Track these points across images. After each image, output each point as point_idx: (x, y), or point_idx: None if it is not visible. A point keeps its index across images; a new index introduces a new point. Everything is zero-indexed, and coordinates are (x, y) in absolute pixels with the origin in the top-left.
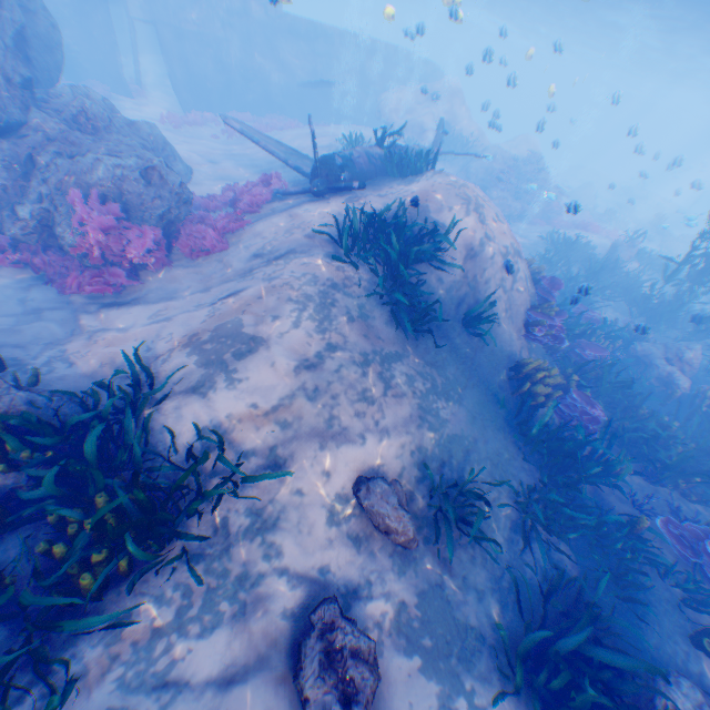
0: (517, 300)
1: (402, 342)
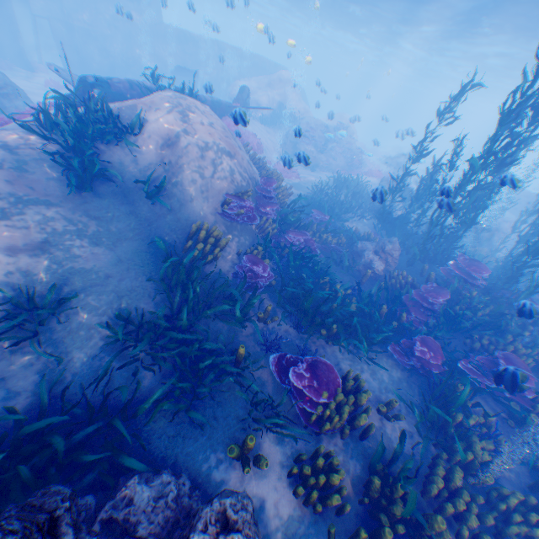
0: (218, 186)
1: (67, 197)
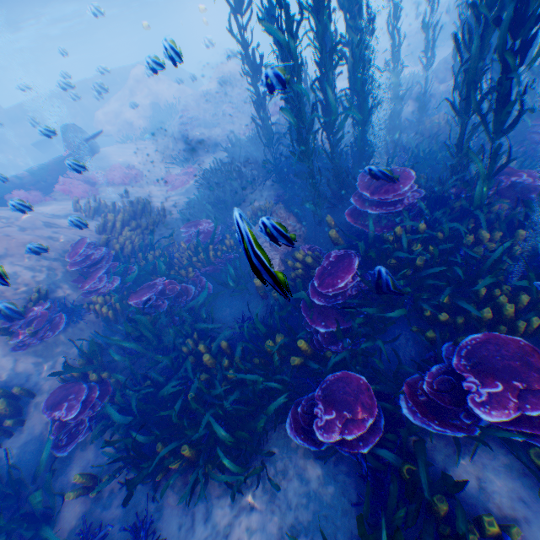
0: None
1: None
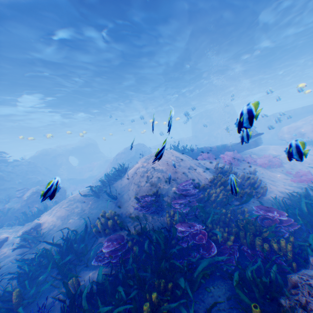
0: (144, 189)
1: (92, 200)
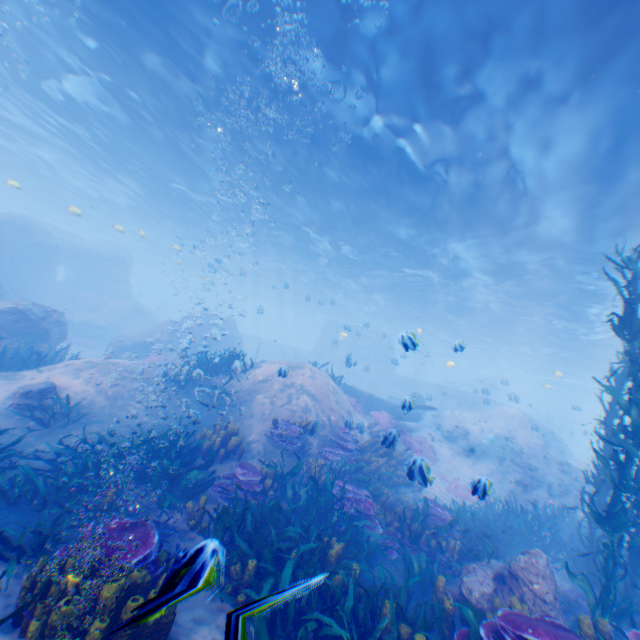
0: (282, 412)
1: (168, 387)
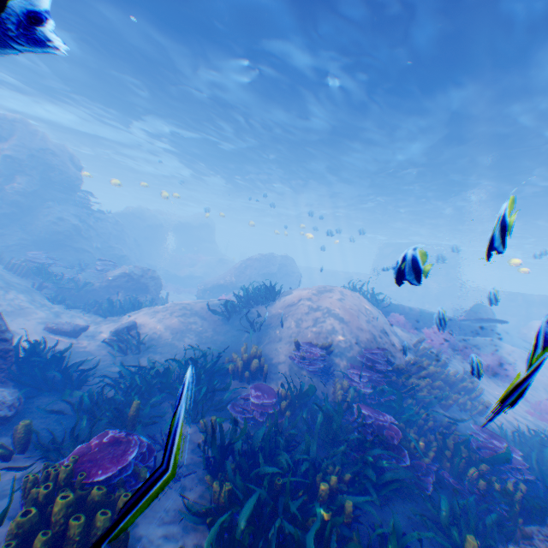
0: (307, 334)
1: (216, 319)
